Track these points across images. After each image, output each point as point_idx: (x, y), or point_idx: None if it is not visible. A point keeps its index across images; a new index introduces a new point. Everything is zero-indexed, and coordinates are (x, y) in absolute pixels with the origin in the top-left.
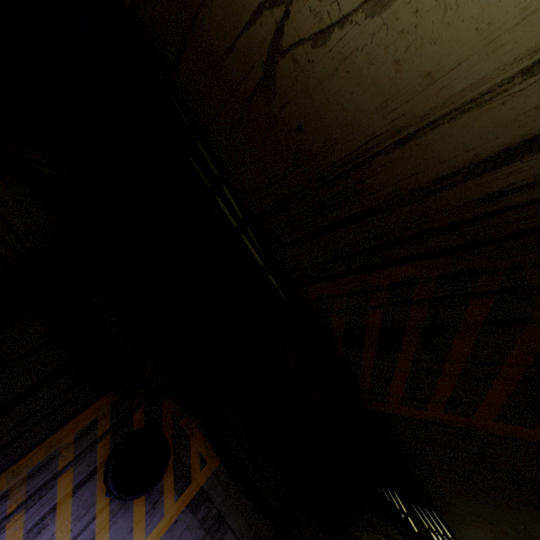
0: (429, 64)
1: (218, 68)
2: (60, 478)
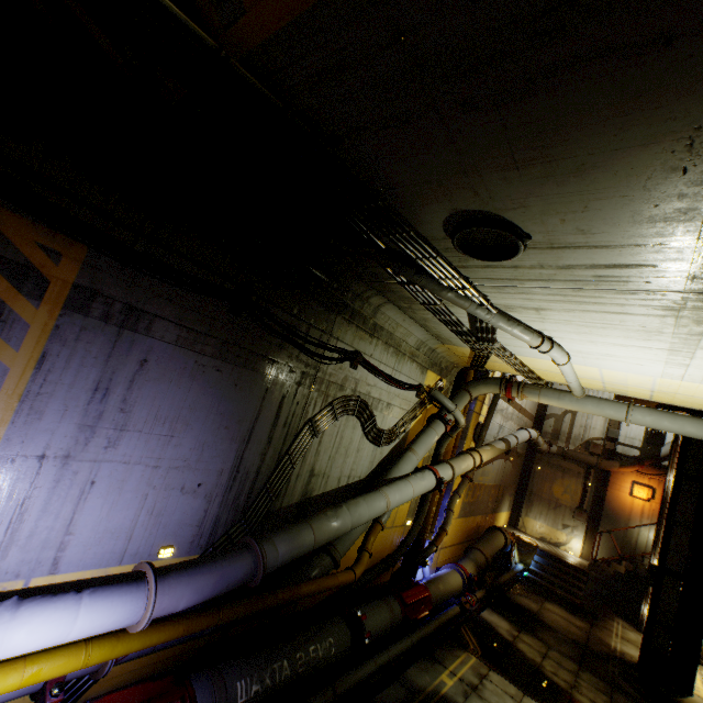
0: None
1: None
2: None
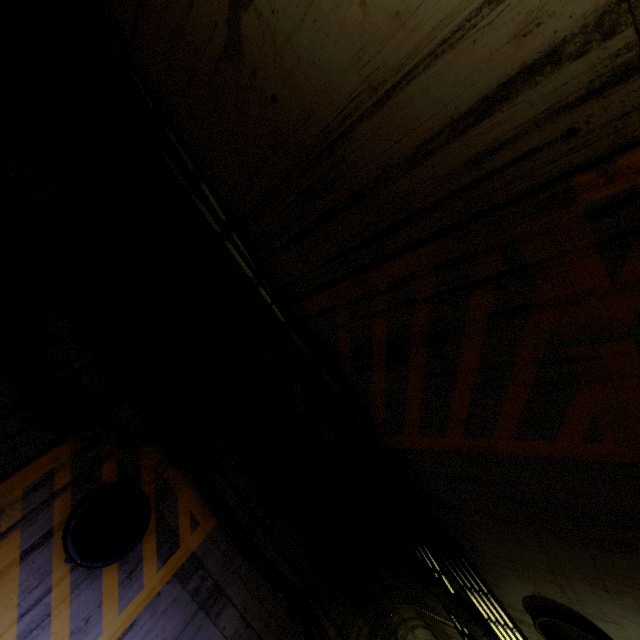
0: (395, 2)
1: (179, 33)
2: (3, 542)
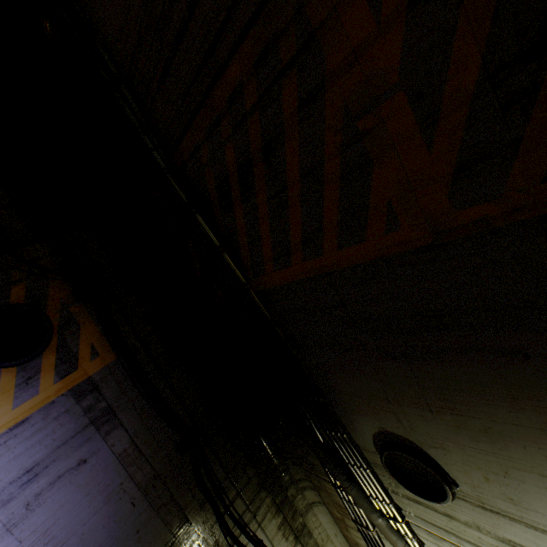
0: None
1: None
2: None
